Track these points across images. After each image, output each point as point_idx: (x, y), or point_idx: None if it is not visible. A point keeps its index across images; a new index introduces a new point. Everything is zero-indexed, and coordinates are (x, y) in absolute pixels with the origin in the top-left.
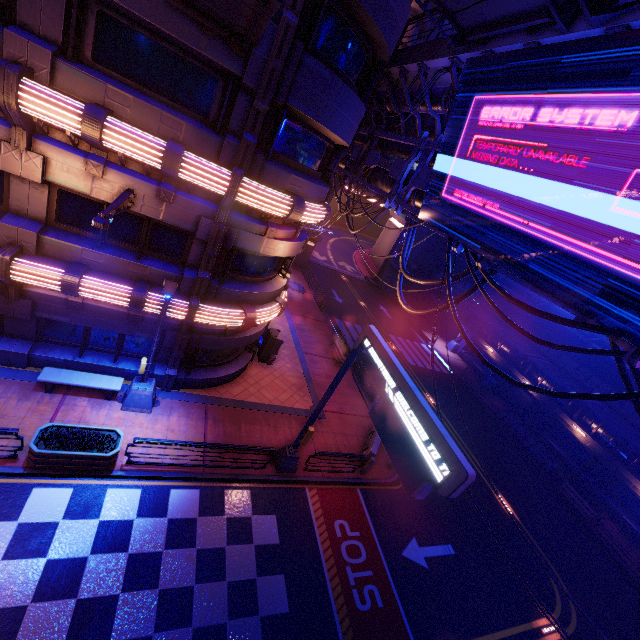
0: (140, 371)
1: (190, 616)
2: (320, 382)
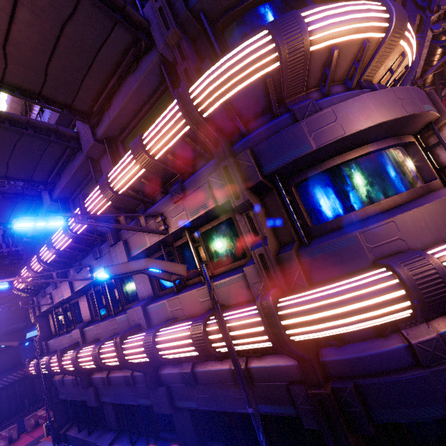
0: None
1: None
2: None
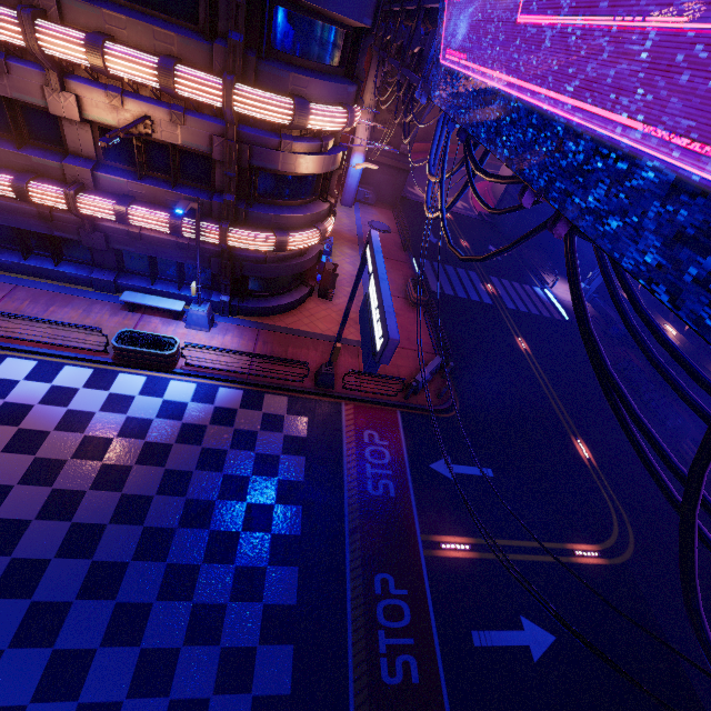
0: (193, 293)
1: (223, 467)
2: None
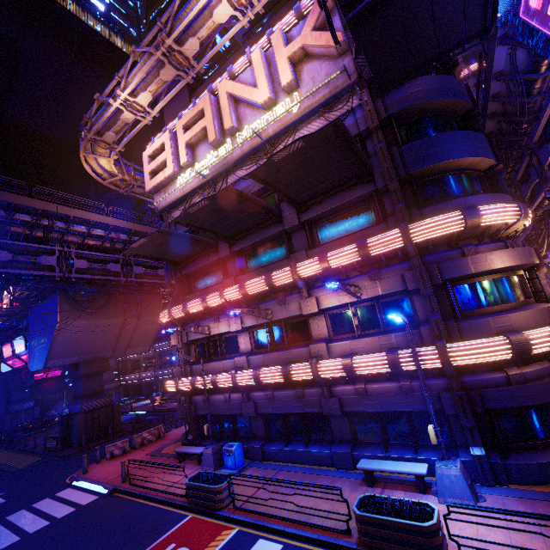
0: (432, 440)
1: None
2: None
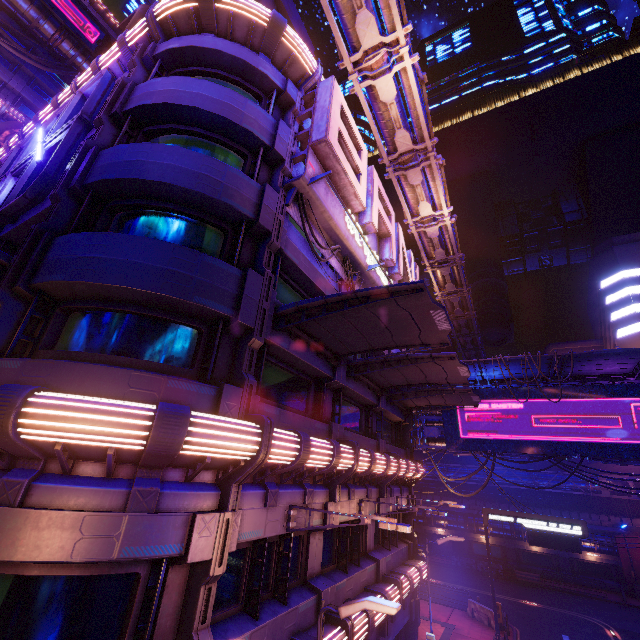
0: None
1: None
2: None
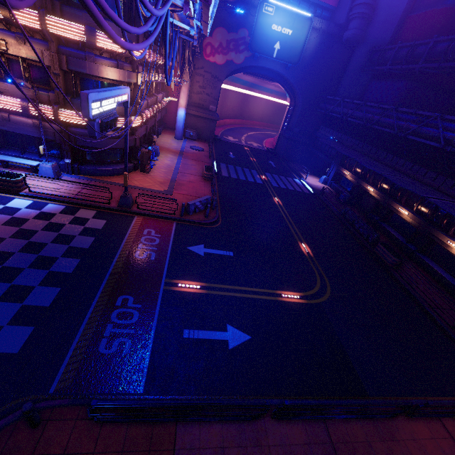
0: (41, 152)
1: (30, 238)
2: (181, 183)
